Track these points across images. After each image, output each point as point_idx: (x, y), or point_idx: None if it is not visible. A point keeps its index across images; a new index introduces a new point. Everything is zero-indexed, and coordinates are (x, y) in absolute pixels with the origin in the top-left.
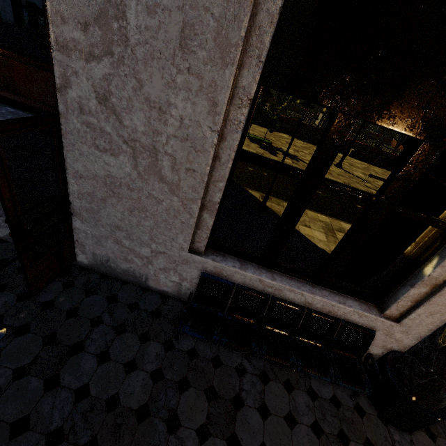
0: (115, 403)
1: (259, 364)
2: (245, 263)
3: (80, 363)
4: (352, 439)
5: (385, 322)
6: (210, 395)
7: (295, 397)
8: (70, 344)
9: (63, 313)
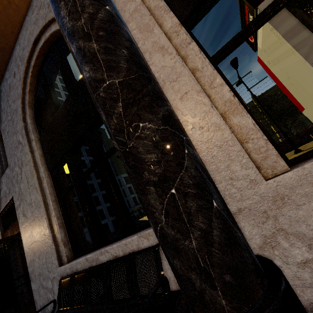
0: None
1: None
2: (87, 254)
3: None
4: None
5: None
6: None
7: None
8: None
9: None
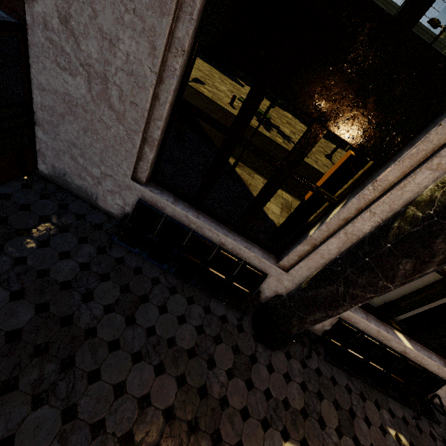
0: (45, 274)
1: (173, 281)
2: (179, 200)
3: (23, 242)
4: (224, 342)
5: (277, 270)
6: (123, 289)
7: (192, 308)
8: (18, 228)
9: (17, 206)
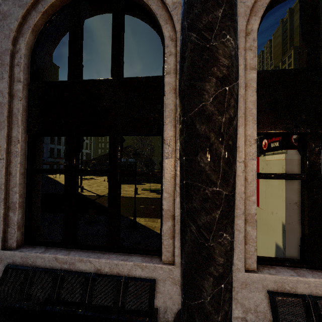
0: None
1: None
2: (51, 248)
3: None
4: None
5: (163, 267)
6: None
7: None
8: None
9: None
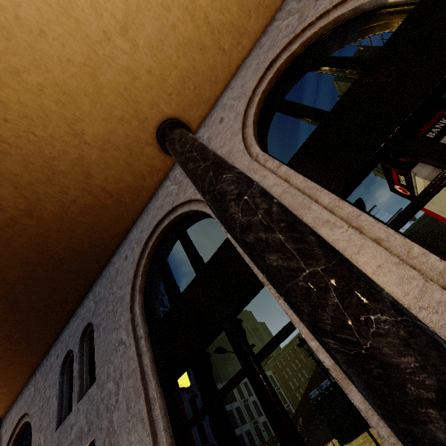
0: None
1: None
2: None
3: None
4: None
5: None
6: None
7: None
8: None
9: None
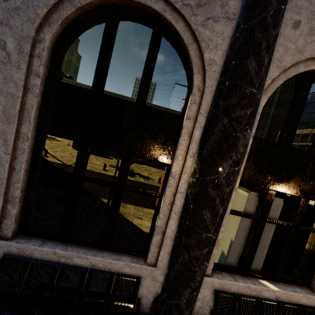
0: None
1: None
2: (47, 241)
3: None
4: None
5: (147, 268)
6: None
7: None
8: None
9: None
